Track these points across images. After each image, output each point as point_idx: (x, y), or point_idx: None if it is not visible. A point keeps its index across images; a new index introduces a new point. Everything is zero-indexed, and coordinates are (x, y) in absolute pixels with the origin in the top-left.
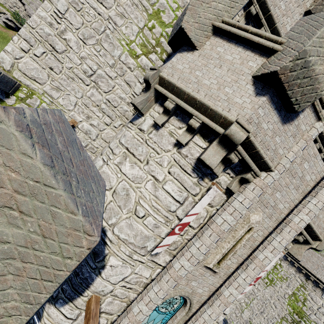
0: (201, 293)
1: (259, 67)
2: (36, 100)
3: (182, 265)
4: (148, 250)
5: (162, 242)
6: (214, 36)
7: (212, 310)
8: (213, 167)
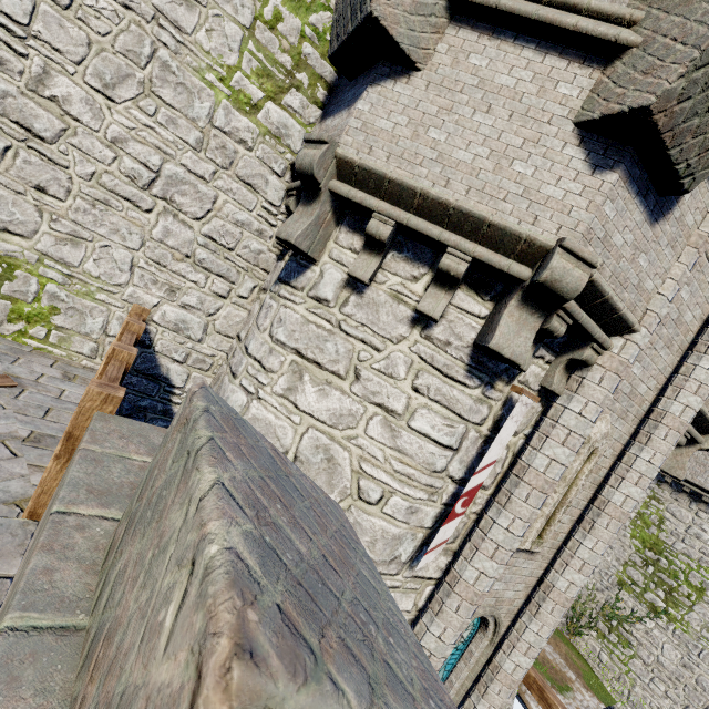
0: (512, 598)
1: (589, 96)
2: (27, 282)
3: (480, 570)
4: (402, 562)
5: (434, 541)
6: (454, 26)
7: (541, 622)
8: (521, 362)
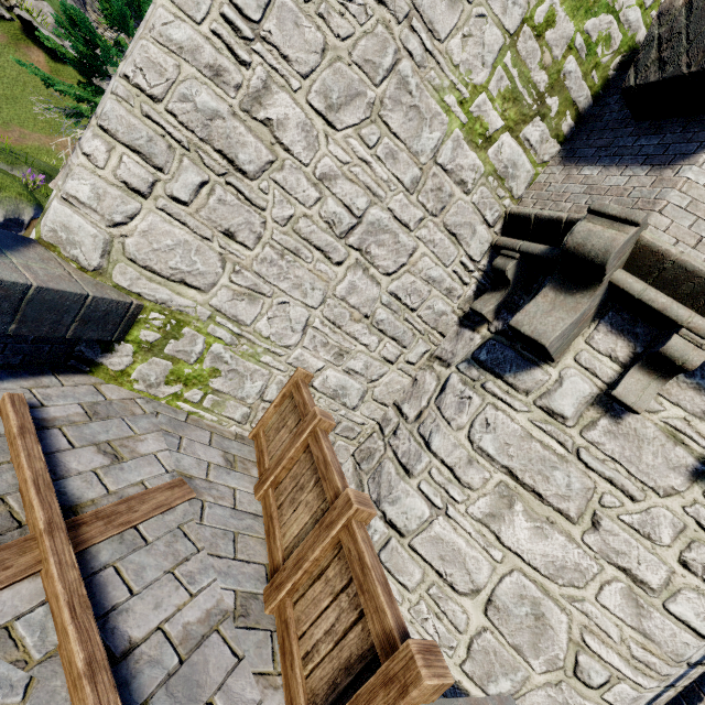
0: None
1: None
2: (193, 341)
3: None
4: None
5: None
6: None
7: None
8: None
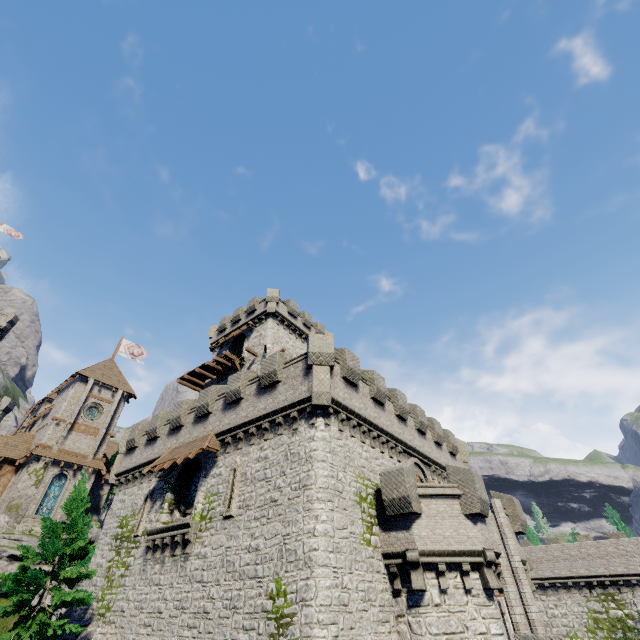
0: None
1: (461, 506)
2: None
3: None
4: None
5: None
6: (421, 498)
7: None
8: (499, 587)
